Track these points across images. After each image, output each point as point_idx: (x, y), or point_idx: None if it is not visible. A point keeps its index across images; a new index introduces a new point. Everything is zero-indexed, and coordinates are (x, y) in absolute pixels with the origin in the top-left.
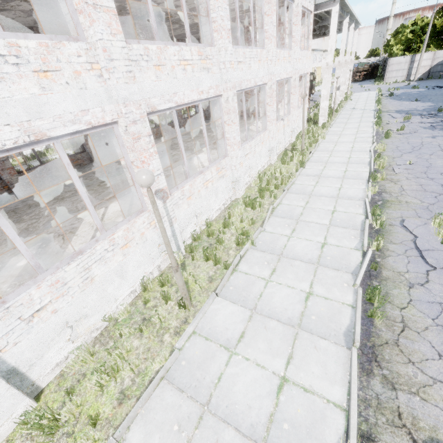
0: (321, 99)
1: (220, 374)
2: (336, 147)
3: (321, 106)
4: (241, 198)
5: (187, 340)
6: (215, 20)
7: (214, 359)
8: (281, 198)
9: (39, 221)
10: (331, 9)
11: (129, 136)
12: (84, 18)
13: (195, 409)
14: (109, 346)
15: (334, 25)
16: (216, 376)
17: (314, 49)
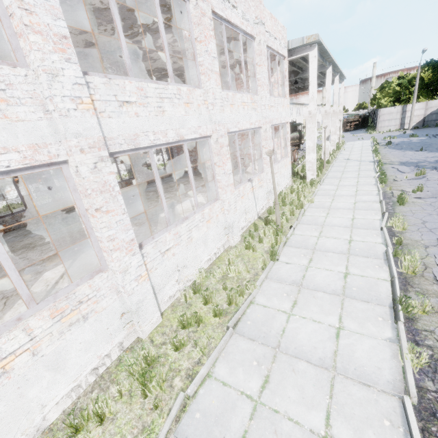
0: (306, 151)
1: None
2: (329, 218)
3: (307, 159)
4: (146, 339)
5: None
6: (12, 11)
7: None
8: (214, 357)
9: None
10: (308, 54)
11: None
12: None
13: None
14: None
15: (314, 70)
16: None
17: (303, 103)
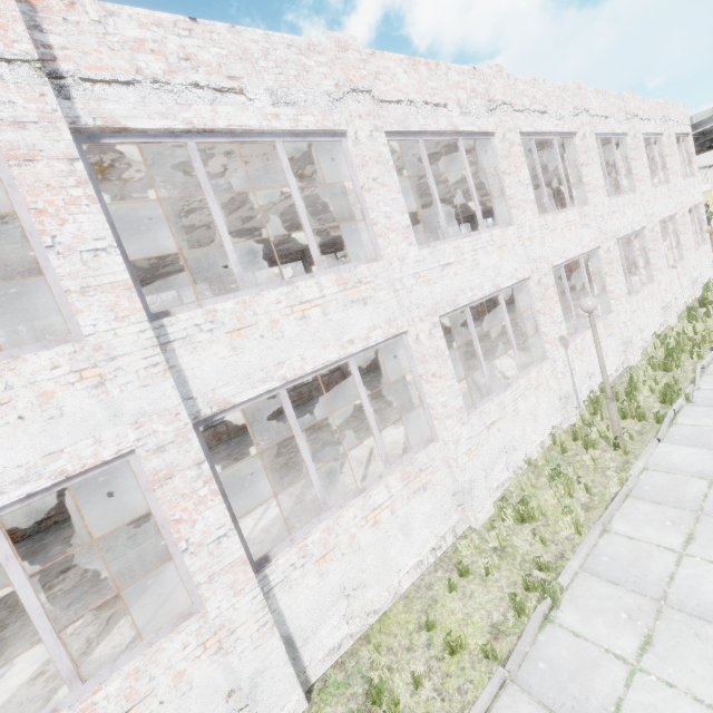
0: None
1: (704, 493)
2: None
3: None
4: (637, 364)
5: (639, 474)
6: (589, 183)
7: (688, 485)
8: (711, 356)
9: (405, 393)
10: None
11: (540, 287)
12: (517, 210)
13: (685, 513)
14: (541, 480)
15: None
16: (699, 495)
17: None
